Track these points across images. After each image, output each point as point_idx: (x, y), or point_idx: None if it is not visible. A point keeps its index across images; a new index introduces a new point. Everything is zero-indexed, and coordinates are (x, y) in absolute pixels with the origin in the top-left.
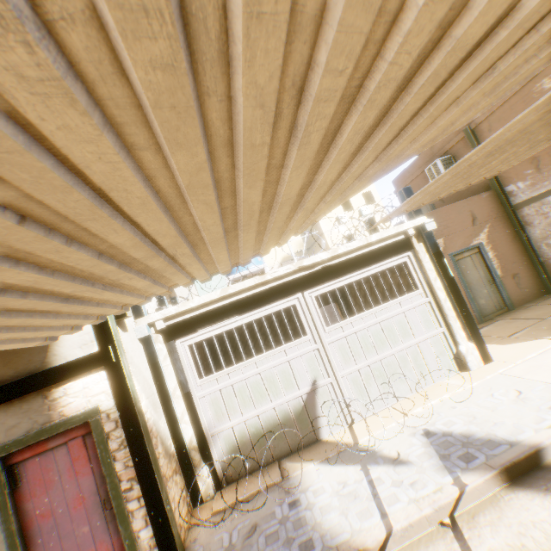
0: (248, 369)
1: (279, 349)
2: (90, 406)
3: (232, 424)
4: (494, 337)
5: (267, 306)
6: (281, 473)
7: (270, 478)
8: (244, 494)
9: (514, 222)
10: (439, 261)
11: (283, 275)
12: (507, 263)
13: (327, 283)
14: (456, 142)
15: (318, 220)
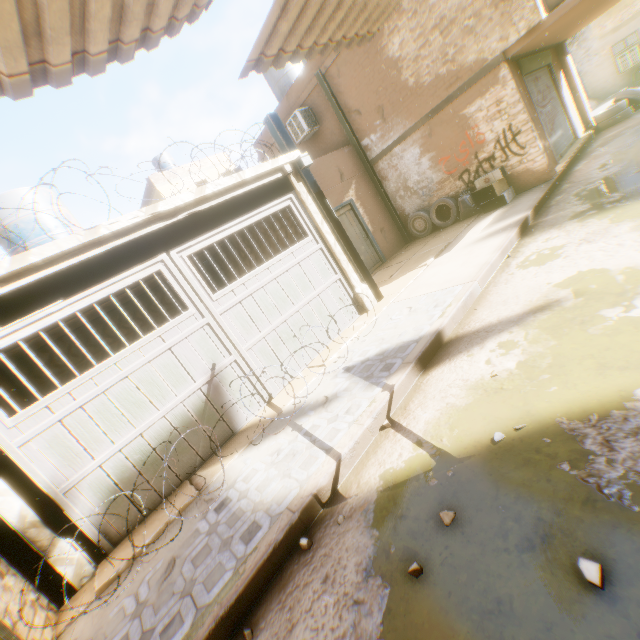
0: (106, 377)
1: (151, 335)
2: None
3: (100, 462)
4: (379, 283)
5: (114, 279)
6: (195, 488)
7: (182, 500)
8: (147, 539)
9: (374, 178)
10: (322, 202)
11: (130, 229)
12: (375, 218)
13: (201, 237)
14: (312, 91)
15: (155, 27)
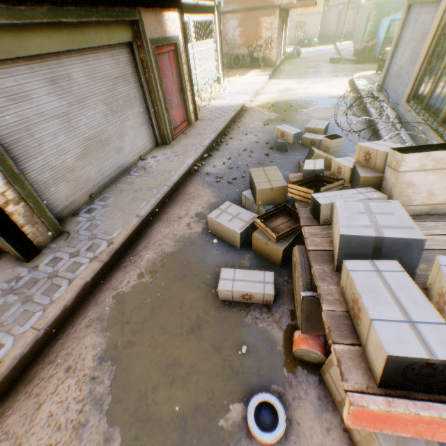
0: None
1: None
2: (176, 35)
3: None
4: None
5: None
6: None
7: None
8: None
9: None
10: (220, 27)
11: None
12: None
13: (196, 16)
14: None
15: None
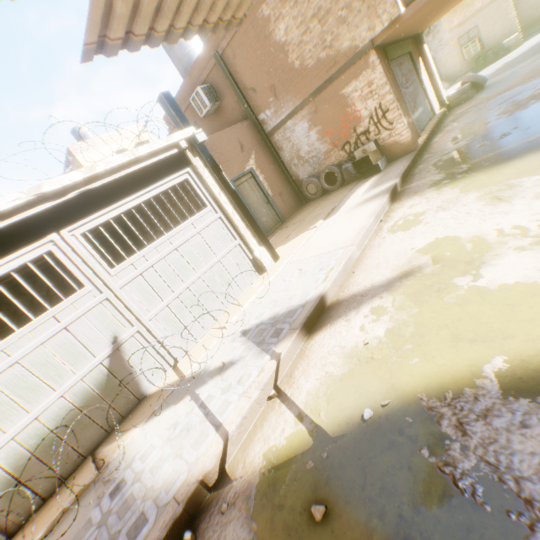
0: None
1: (43, 317)
2: None
3: None
4: (278, 243)
5: None
6: (96, 466)
7: (81, 482)
8: (41, 530)
9: (271, 148)
10: (219, 174)
11: (13, 212)
12: (274, 184)
13: (95, 214)
14: (211, 70)
15: None
